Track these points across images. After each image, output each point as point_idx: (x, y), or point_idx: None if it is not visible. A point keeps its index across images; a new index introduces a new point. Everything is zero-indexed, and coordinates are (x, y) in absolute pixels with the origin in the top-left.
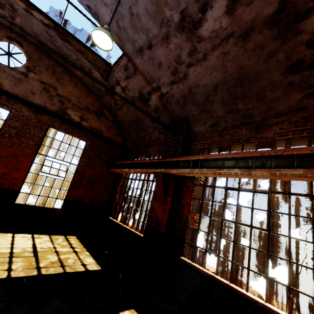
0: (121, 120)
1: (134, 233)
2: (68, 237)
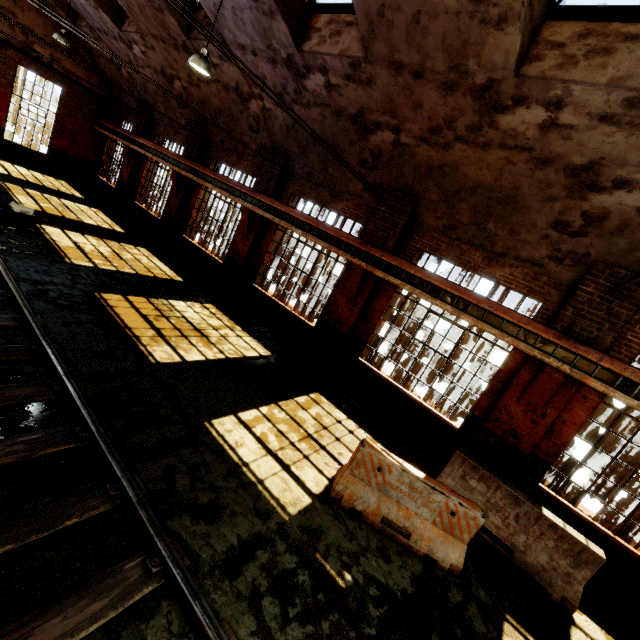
0: (102, 70)
1: (114, 188)
2: (59, 180)
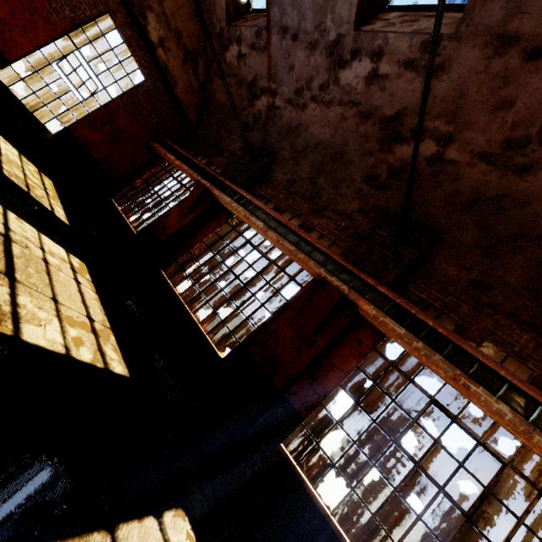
0: (212, 93)
1: (130, 228)
2: (43, 175)
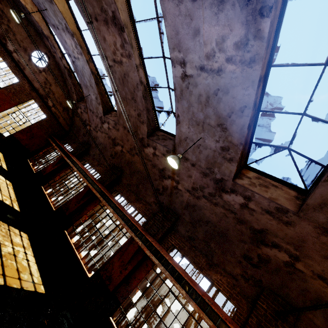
0: (74, 121)
1: (33, 171)
2: None
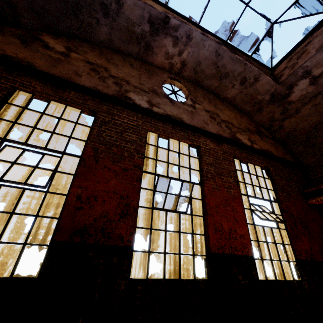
0: (289, 132)
1: None
2: None
